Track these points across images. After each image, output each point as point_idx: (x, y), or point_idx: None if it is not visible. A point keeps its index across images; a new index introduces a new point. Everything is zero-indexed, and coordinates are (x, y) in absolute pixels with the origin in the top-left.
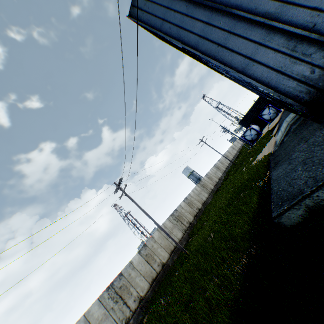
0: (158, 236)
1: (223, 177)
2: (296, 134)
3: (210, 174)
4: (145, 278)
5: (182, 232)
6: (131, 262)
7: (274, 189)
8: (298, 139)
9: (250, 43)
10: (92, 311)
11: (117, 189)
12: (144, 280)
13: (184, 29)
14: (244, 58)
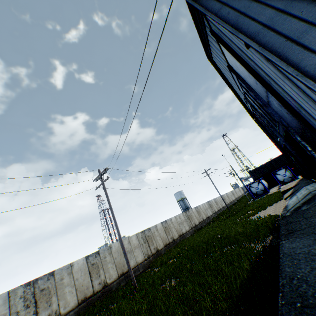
0: (116, 248)
1: (212, 217)
2: None
3: (200, 208)
4: (76, 291)
5: (144, 256)
6: (71, 265)
7: (286, 269)
8: None
9: None
10: None
11: (98, 178)
12: (74, 293)
13: (246, 16)
14: None
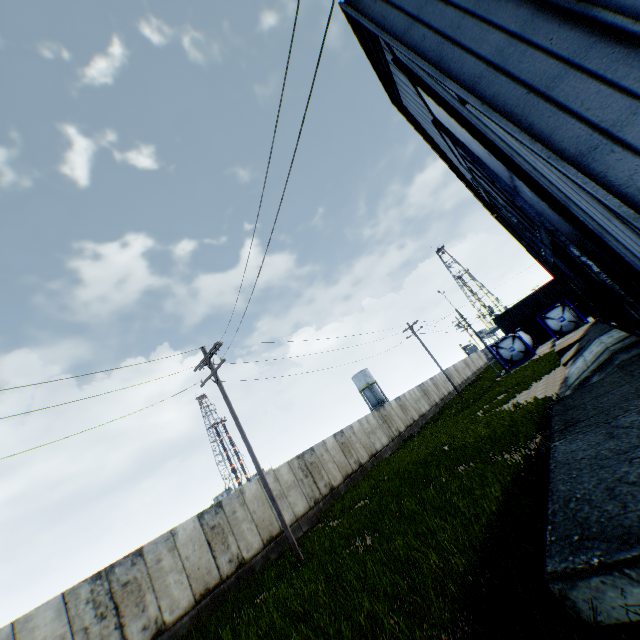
0: (254, 492)
1: (430, 415)
2: (631, 374)
3: (406, 399)
4: (189, 580)
5: (309, 501)
6: (173, 533)
7: (559, 487)
8: (638, 386)
9: (619, 97)
10: (37, 622)
11: (204, 363)
12: (185, 584)
13: (455, 44)
14: (591, 130)
